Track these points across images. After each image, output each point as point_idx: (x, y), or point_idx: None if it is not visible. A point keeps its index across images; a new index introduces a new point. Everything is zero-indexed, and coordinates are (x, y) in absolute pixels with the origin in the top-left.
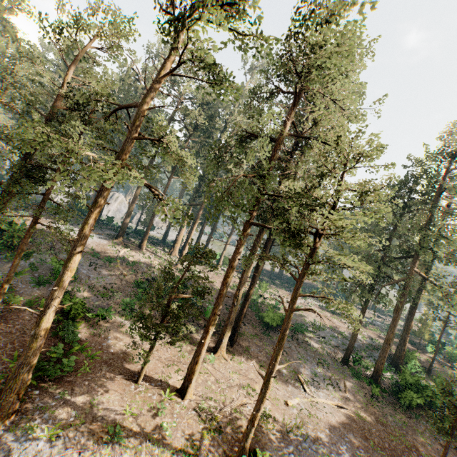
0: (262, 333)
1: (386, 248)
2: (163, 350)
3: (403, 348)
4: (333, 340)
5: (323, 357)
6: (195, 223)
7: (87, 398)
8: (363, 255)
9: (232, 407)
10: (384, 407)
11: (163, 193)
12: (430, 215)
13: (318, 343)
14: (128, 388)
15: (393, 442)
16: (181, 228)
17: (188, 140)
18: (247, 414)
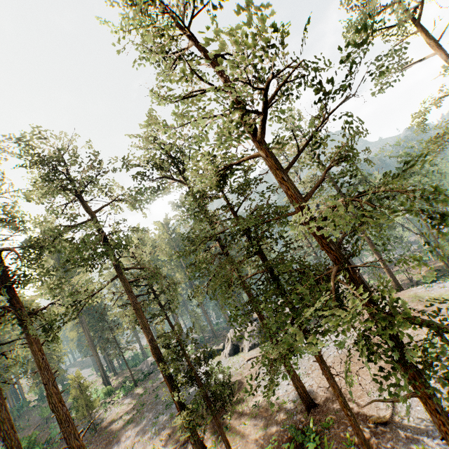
0: None
1: None
2: None
3: None
4: None
5: None
6: None
7: (270, 431)
8: None
9: (176, 444)
10: None
11: None
12: None
13: None
14: (242, 447)
15: (94, 445)
16: None
17: None
18: (169, 445)
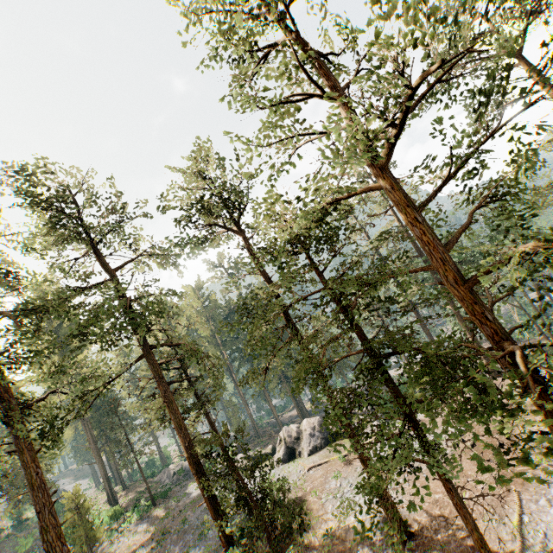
0: None
1: None
2: None
3: None
4: None
5: None
6: None
7: None
8: None
9: None
10: None
11: None
12: None
13: None
14: None
15: None
16: None
17: None
18: None
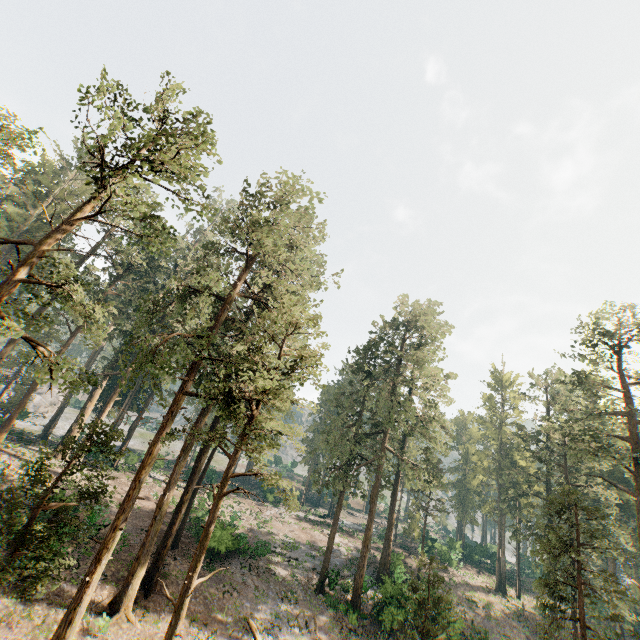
0: (203, 568)
1: (358, 423)
2: (4, 629)
3: (388, 551)
4: (308, 561)
5: (292, 587)
6: (109, 401)
7: None
8: (335, 433)
9: None
10: (363, 639)
11: (57, 354)
12: (394, 384)
13: (287, 568)
14: None
15: None
16: (84, 411)
17: (115, 282)
18: None
